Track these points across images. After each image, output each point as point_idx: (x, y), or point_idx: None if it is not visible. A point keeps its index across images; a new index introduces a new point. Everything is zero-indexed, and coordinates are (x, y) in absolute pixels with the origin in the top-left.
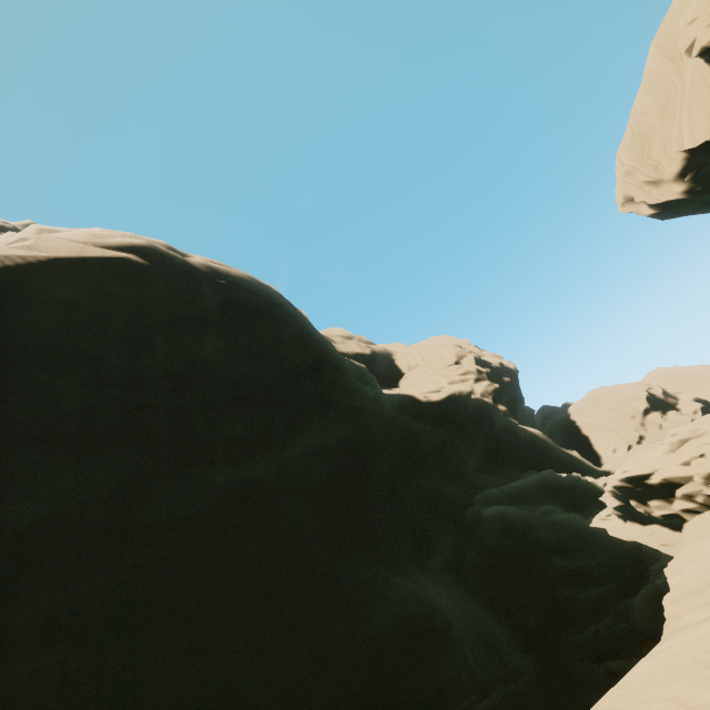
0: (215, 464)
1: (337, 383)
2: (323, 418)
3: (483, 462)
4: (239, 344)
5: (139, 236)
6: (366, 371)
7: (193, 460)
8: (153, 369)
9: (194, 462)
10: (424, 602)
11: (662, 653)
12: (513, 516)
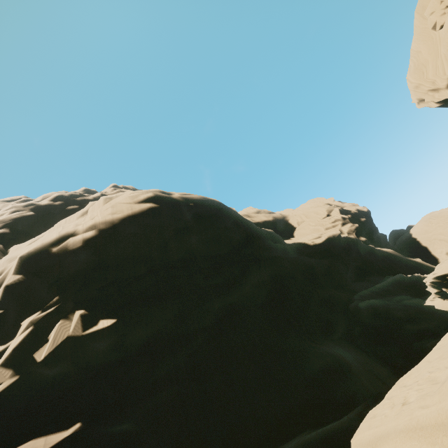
0: (212, 299)
1: (261, 246)
2: (258, 266)
3: (356, 274)
4: (207, 235)
5: (148, 191)
6: (274, 233)
7: (203, 299)
8: (172, 257)
9: (203, 299)
10: (334, 356)
11: (431, 351)
12: (378, 305)
